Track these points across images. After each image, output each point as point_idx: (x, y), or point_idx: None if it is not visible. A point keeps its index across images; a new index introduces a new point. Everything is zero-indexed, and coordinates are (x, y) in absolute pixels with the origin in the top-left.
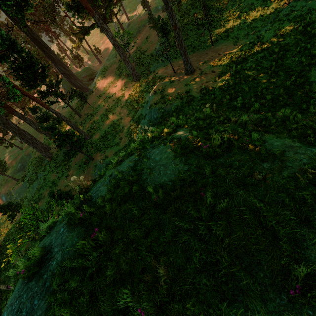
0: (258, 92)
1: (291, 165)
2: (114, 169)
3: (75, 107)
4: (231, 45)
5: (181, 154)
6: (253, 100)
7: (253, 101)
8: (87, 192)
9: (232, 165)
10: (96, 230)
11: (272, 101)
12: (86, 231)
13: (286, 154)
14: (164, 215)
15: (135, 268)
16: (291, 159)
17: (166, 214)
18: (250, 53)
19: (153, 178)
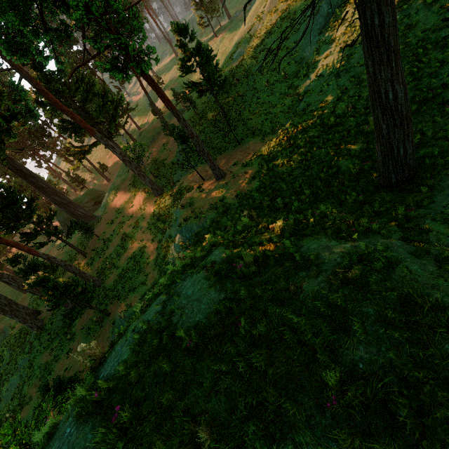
0: (297, 188)
1: (326, 268)
2: (138, 320)
3: (76, 243)
4: (259, 142)
5: (216, 281)
6: (293, 198)
7: (294, 199)
8: (102, 364)
9: (269, 281)
10: (118, 409)
11: (312, 196)
12: (104, 418)
13: (321, 256)
14: (201, 362)
15: (172, 445)
16: (324, 261)
17: (203, 360)
18: (279, 149)
19: (186, 320)
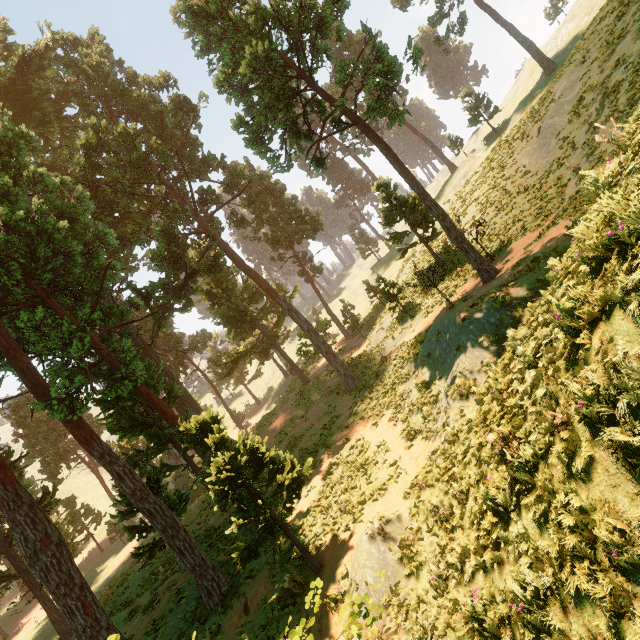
0: None
1: None
2: None
3: (197, 510)
4: (532, 233)
5: None
6: None
7: None
8: None
9: None
10: None
11: None
12: None
13: None
14: None
15: None
16: None
17: None
18: None
19: None
